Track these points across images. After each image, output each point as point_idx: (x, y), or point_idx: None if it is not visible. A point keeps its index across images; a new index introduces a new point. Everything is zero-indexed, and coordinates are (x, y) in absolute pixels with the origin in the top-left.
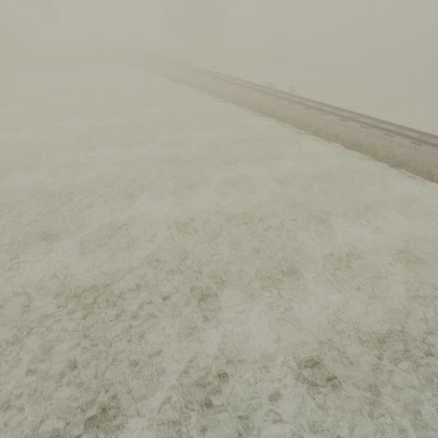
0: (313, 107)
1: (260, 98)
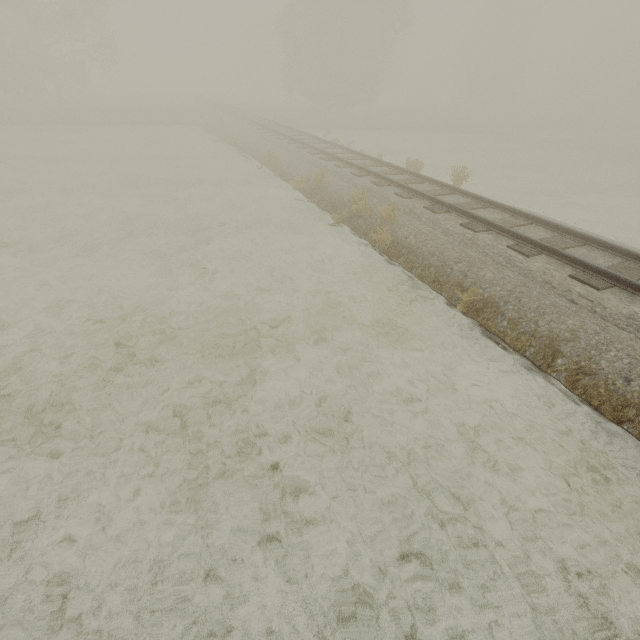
0: (491, 225)
1: (365, 191)
